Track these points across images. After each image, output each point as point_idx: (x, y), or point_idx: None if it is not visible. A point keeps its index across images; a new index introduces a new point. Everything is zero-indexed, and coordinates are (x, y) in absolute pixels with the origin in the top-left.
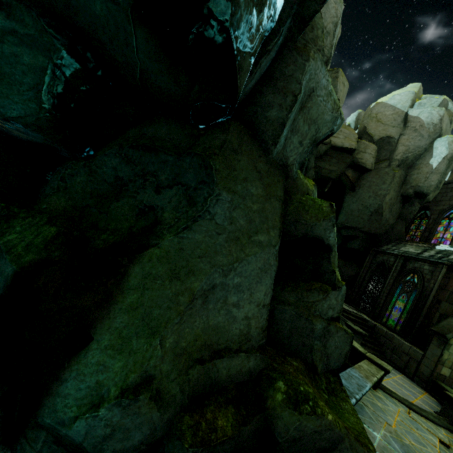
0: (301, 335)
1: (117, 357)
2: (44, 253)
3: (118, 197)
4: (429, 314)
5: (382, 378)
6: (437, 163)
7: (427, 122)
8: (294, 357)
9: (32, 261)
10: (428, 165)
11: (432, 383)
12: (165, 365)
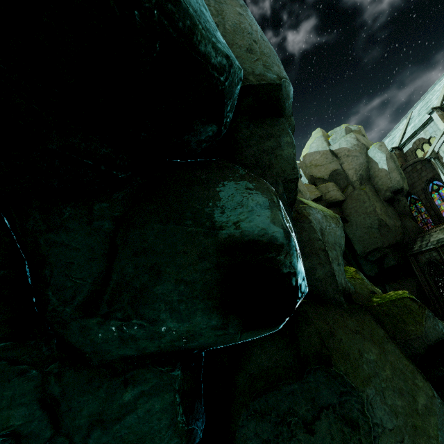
0: None
1: None
2: None
3: None
4: None
5: None
6: (385, 165)
7: (350, 147)
8: None
9: None
10: (381, 170)
11: None
12: None
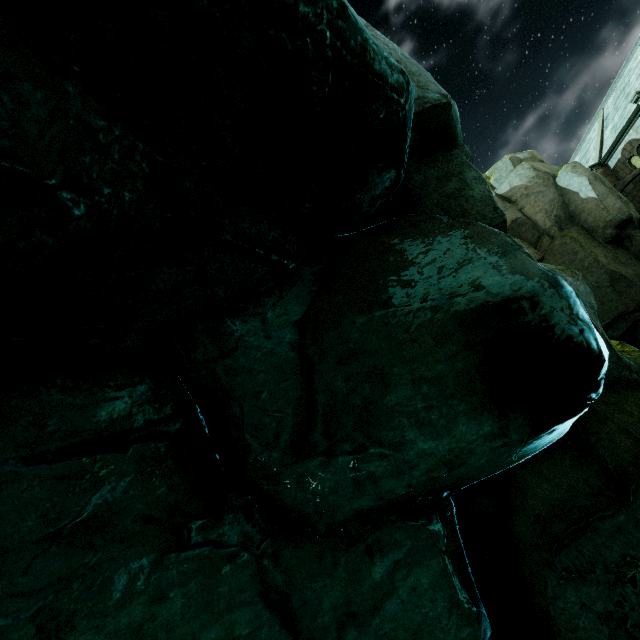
0: None
1: None
2: None
3: None
4: None
5: None
6: (591, 192)
7: (527, 182)
8: None
9: None
10: (587, 201)
11: None
12: None
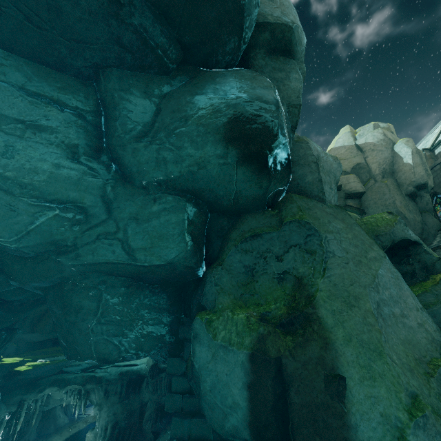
0: None
1: (375, 384)
2: (254, 333)
3: (254, 279)
4: None
5: None
6: (410, 159)
7: (376, 141)
8: None
9: (252, 341)
10: (405, 165)
11: None
12: (412, 381)
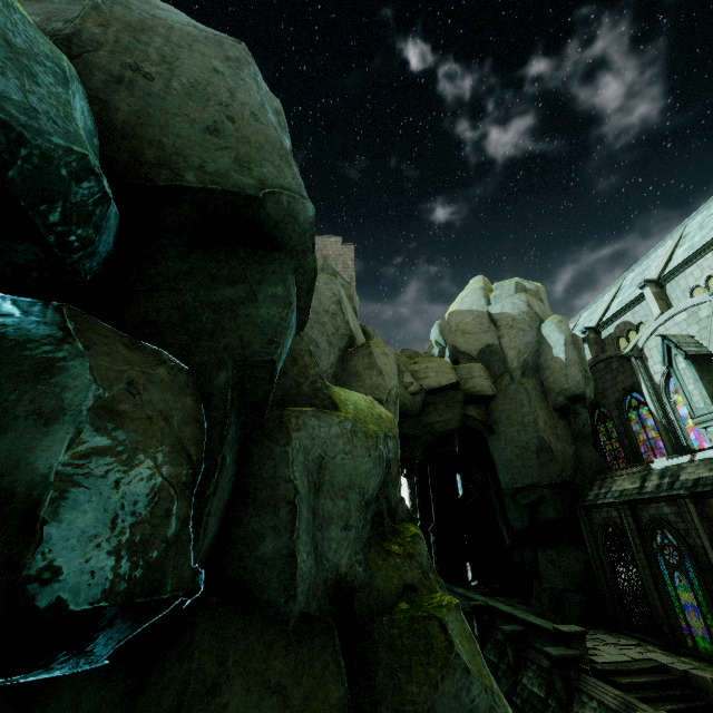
0: None
1: None
2: None
3: None
4: None
5: None
6: (562, 353)
7: (516, 314)
8: None
9: None
10: (556, 360)
11: None
12: None
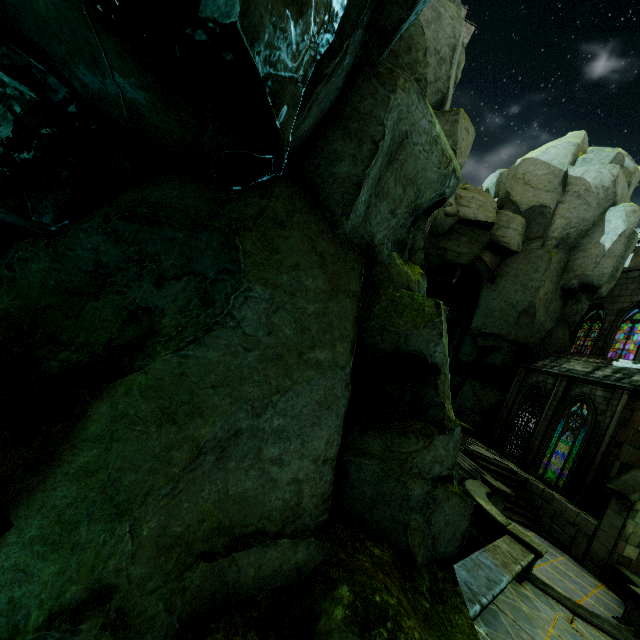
0: (390, 506)
1: (49, 556)
2: None
3: (99, 294)
4: (605, 463)
5: (532, 564)
6: (610, 242)
7: (595, 185)
8: (380, 539)
9: None
10: (598, 246)
11: (611, 570)
12: (138, 567)
